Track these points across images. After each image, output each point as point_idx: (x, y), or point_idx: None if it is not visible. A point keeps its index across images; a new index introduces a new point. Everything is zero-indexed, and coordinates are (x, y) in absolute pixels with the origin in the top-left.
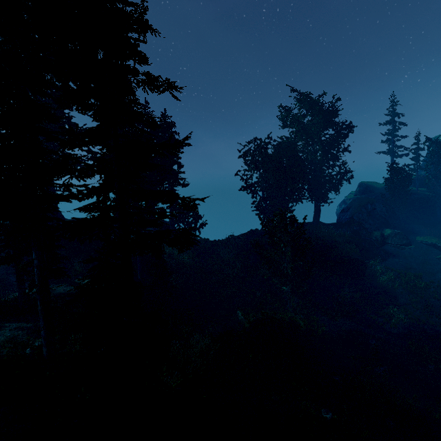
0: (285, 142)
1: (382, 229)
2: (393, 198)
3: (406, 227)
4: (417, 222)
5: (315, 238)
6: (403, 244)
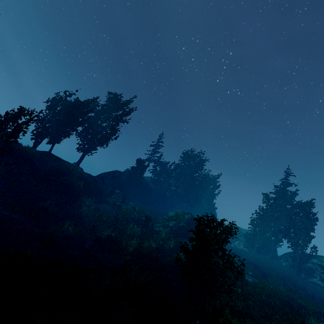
0: (85, 102)
1: (115, 190)
2: (132, 176)
3: (131, 197)
4: (139, 198)
5: (60, 165)
6: (119, 201)
